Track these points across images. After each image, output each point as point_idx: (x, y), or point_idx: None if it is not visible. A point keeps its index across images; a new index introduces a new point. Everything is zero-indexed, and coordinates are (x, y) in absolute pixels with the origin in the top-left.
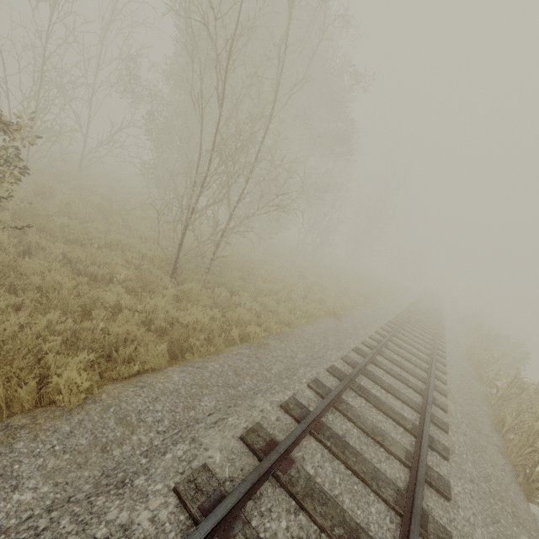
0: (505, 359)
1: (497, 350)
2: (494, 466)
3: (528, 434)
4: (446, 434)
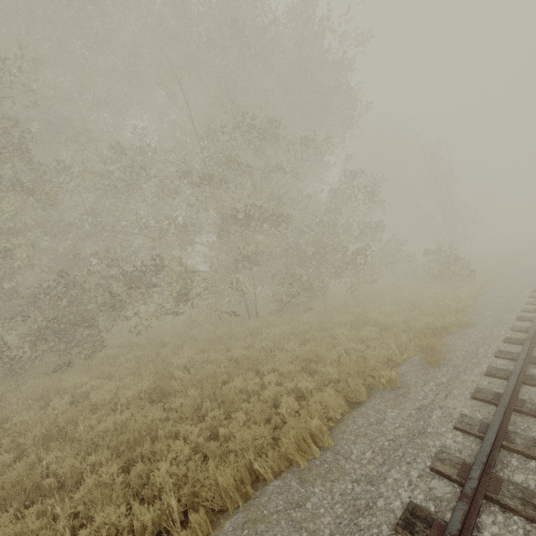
0: None
1: None
2: None
3: None
4: None
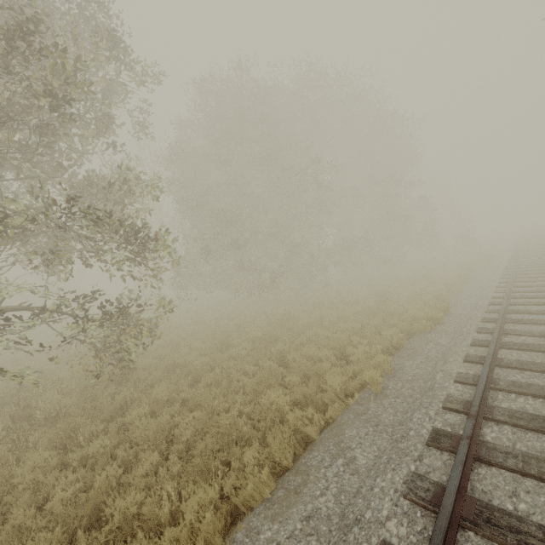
0: None
1: None
2: None
3: None
4: None
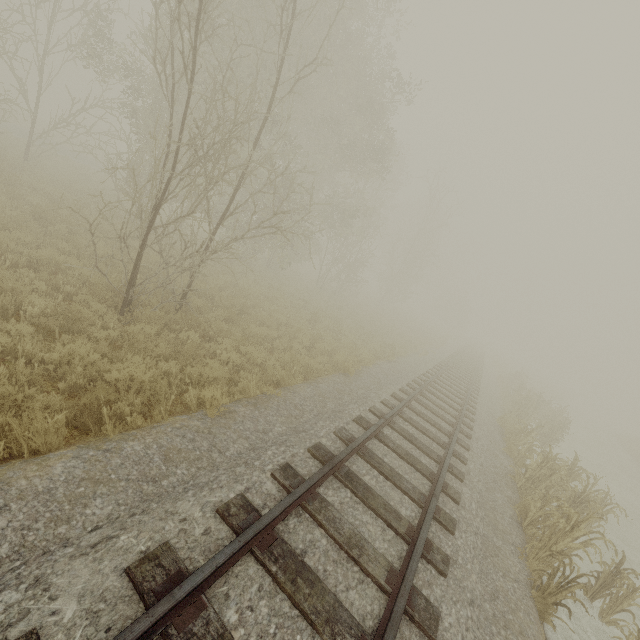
0: (542, 428)
1: (534, 418)
2: (506, 575)
3: (551, 532)
4: (452, 537)
